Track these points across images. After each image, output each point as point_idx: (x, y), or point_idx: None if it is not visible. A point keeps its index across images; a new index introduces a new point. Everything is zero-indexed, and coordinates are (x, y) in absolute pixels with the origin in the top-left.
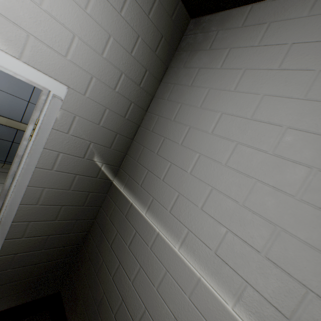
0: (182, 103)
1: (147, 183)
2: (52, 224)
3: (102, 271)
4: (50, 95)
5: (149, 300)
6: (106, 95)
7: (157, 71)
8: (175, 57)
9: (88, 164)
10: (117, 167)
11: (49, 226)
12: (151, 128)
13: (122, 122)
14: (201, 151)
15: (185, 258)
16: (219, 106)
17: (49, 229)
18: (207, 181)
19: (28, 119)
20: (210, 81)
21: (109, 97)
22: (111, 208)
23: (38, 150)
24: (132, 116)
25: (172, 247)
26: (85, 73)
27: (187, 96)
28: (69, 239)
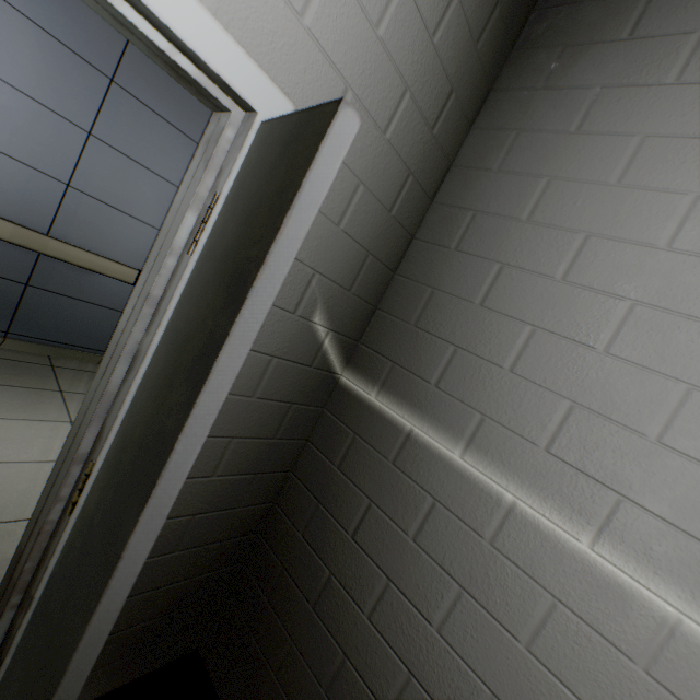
0: (553, 176)
1: (456, 379)
2: (205, 486)
3: (330, 600)
4: (255, 126)
5: (503, 676)
6: (364, 146)
7: (470, 97)
8: (511, 65)
9: (300, 330)
10: (354, 340)
11: (198, 491)
12: (452, 241)
13: (383, 225)
14: (638, 293)
15: (617, 568)
16: (685, 179)
17: (197, 500)
18: (671, 371)
19: (66, 229)
20: (643, 117)
21: (370, 153)
22: (341, 443)
23: (280, 271)
24: (403, 211)
25: (568, 539)
26: (333, 74)
27: (569, 158)
28: (234, 523)
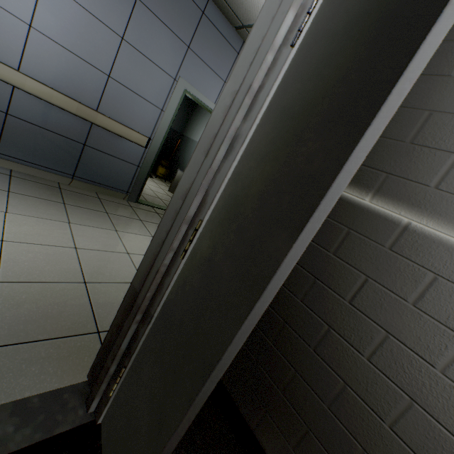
0: None
1: None
2: None
3: (329, 346)
4: None
5: None
6: None
7: None
8: None
9: None
10: None
11: None
12: (452, 69)
13: None
14: None
15: None
16: None
17: None
18: None
19: (107, 107)
20: None
21: None
22: (335, 236)
23: None
24: None
25: None
26: None
27: None
28: None
